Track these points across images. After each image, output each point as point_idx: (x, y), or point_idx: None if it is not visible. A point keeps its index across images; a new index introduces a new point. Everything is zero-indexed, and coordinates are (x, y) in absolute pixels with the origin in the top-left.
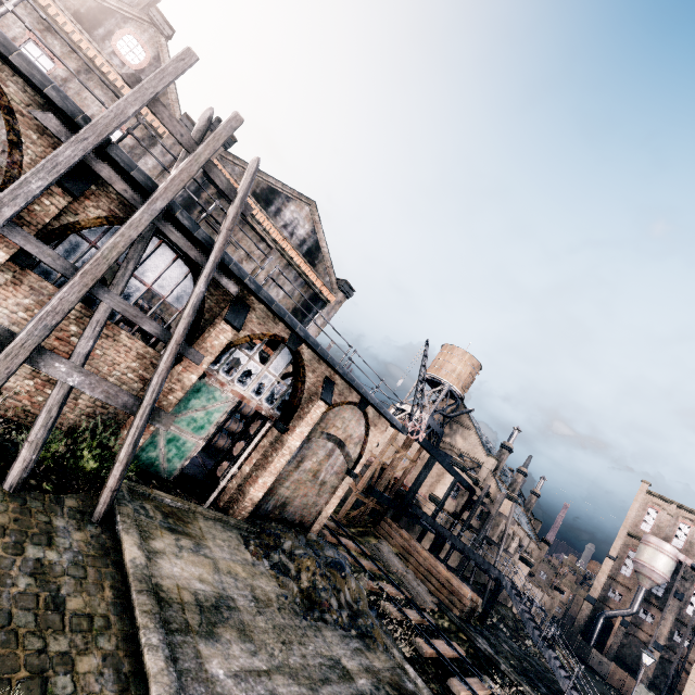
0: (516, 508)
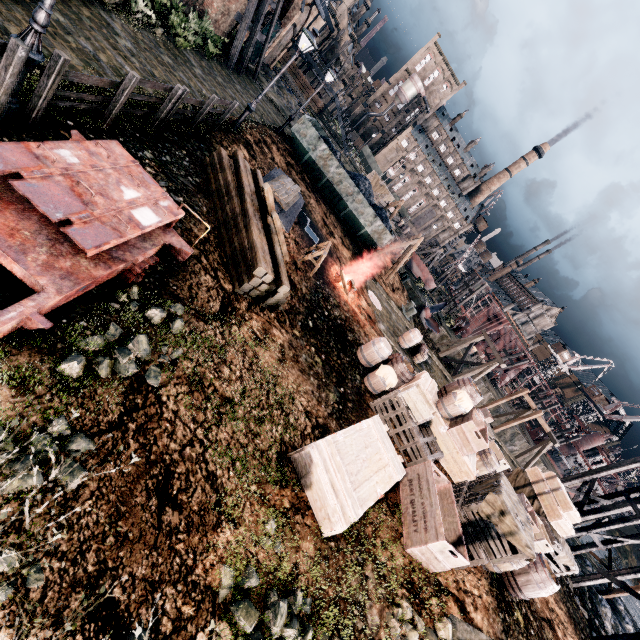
0: None
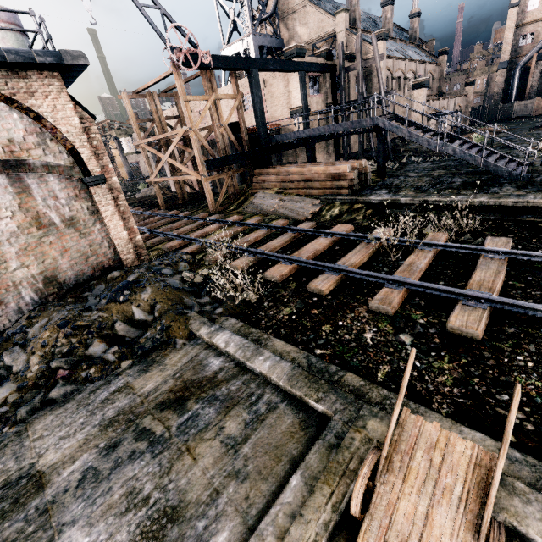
0: (398, 48)
